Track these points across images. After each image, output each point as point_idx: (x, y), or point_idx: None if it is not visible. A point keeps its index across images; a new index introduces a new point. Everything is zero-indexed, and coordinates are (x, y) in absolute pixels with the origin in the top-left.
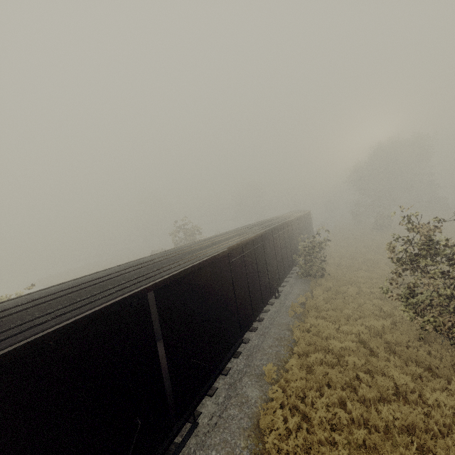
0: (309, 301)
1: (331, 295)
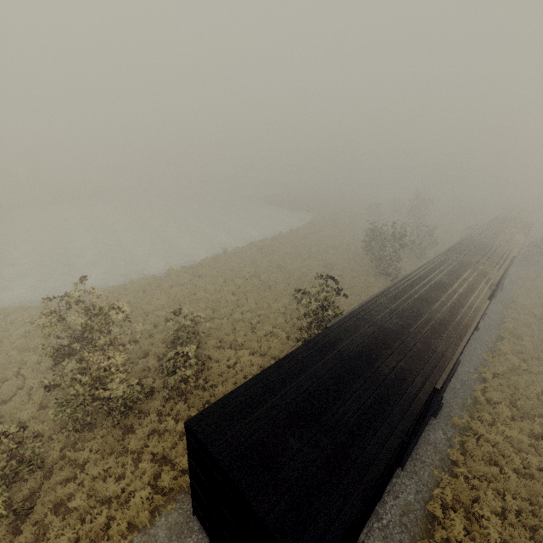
0: (528, 274)
1: (540, 276)
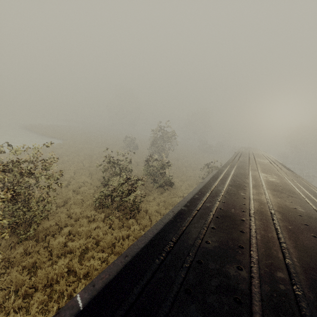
0: None
1: None
